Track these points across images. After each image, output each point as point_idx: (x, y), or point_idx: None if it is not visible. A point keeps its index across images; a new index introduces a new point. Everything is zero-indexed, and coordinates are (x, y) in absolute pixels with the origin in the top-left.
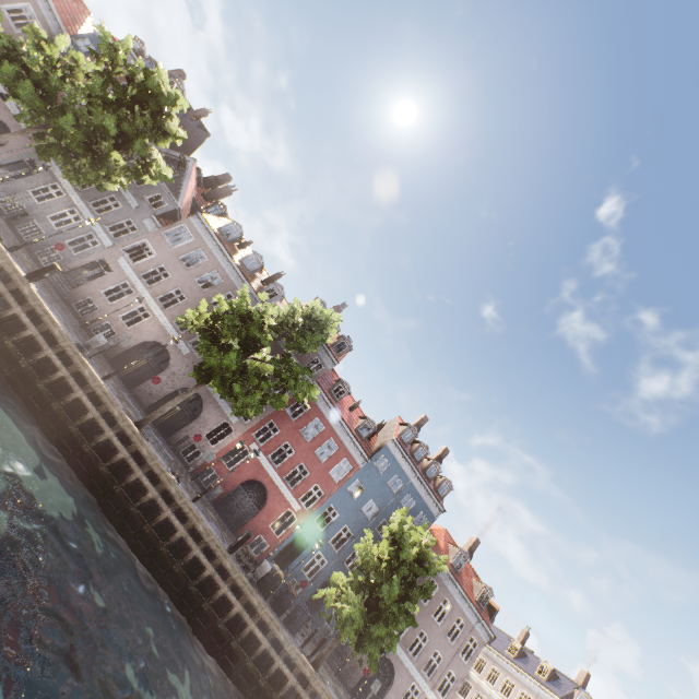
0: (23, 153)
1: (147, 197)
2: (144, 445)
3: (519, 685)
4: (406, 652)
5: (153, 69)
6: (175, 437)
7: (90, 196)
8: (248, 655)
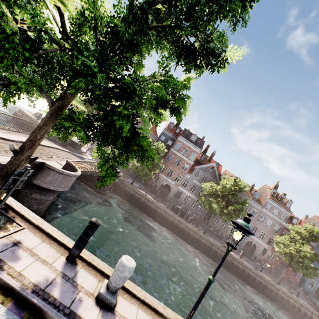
0: (175, 190)
1: None
2: (288, 293)
3: None
4: None
5: (242, 186)
6: (252, 257)
7: (195, 193)
8: None
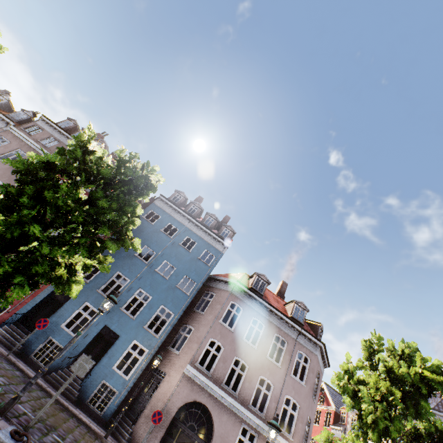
0: None
1: None
2: None
3: None
4: (222, 388)
5: None
6: None
7: None
8: None
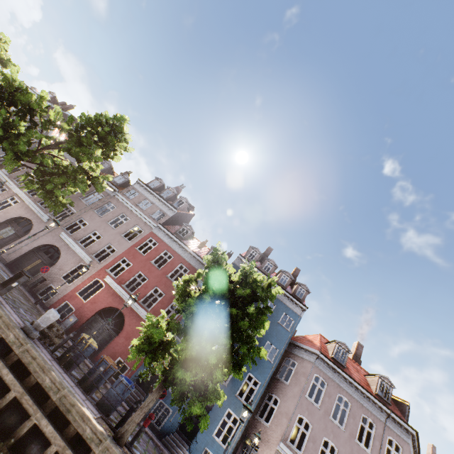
0: None
1: None
2: None
3: None
4: None
5: None
6: (32, 282)
7: None
8: None
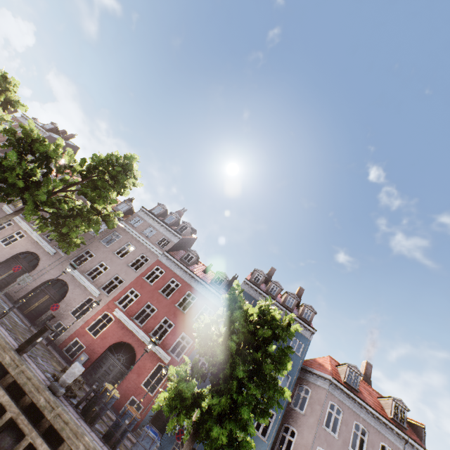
0: None
1: None
2: None
3: None
4: None
5: None
6: (41, 319)
7: None
8: None
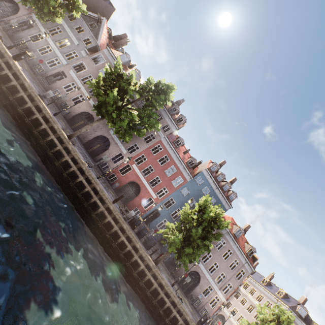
0: (25, 17)
1: (83, 39)
2: (70, 144)
3: (266, 297)
4: (207, 270)
5: None
6: (97, 158)
7: (56, 39)
8: (121, 251)
